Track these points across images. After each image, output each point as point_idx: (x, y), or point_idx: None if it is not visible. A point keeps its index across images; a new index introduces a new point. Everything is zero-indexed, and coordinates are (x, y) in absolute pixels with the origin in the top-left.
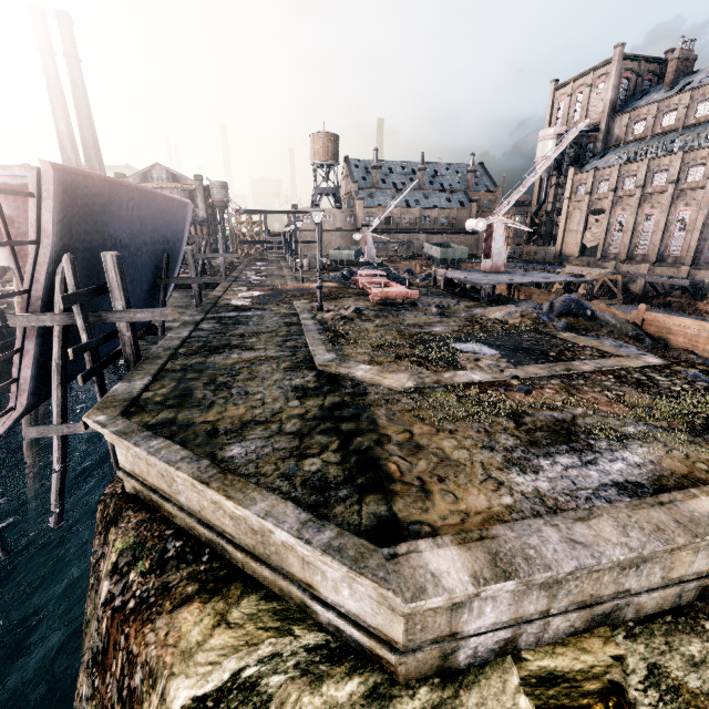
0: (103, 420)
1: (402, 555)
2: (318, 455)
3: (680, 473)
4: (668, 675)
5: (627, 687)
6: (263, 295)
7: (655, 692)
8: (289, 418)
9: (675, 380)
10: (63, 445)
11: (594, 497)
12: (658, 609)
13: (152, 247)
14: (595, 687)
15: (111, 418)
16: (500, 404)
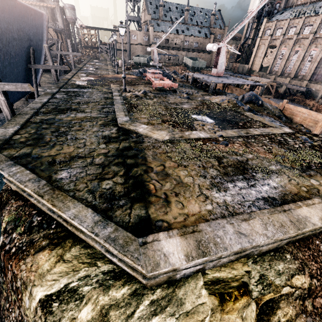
0: None
1: (149, 243)
2: (111, 179)
3: (294, 193)
4: (268, 279)
5: (249, 284)
6: (94, 79)
7: (261, 286)
8: (98, 155)
9: (296, 141)
10: None
11: (252, 206)
12: (268, 250)
13: (20, 42)
14: (236, 284)
15: None
16: (212, 151)
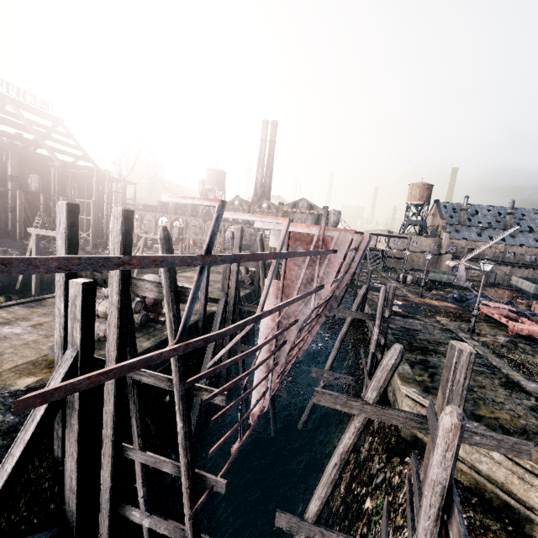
0: (417, 392)
1: None
2: None
3: None
4: None
5: None
6: (403, 304)
7: None
8: None
9: None
10: (324, 383)
11: None
12: None
13: None
14: None
15: (420, 392)
16: None
